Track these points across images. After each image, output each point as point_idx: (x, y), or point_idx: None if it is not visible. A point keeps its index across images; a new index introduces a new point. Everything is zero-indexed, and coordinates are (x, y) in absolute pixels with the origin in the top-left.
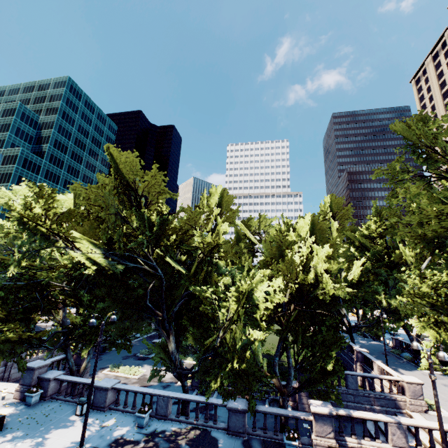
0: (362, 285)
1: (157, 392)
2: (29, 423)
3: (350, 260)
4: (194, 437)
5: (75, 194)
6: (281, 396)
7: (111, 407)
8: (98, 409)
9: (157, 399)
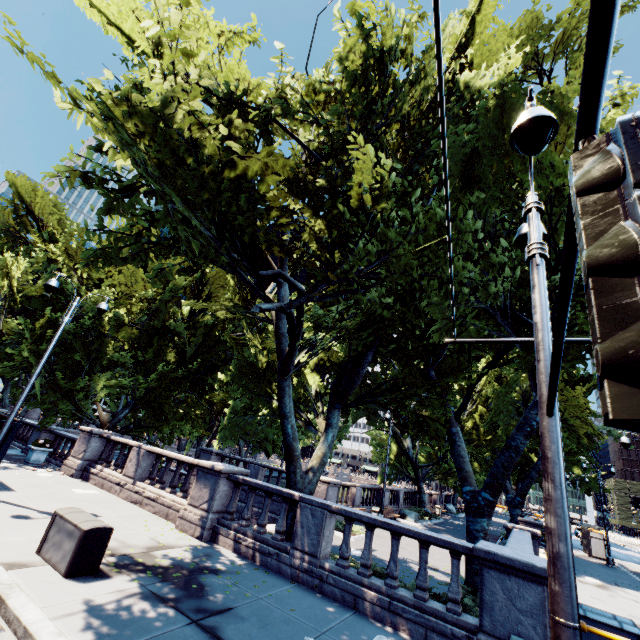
0: None
1: None
2: None
3: None
4: None
5: None
6: None
7: None
8: None
9: None
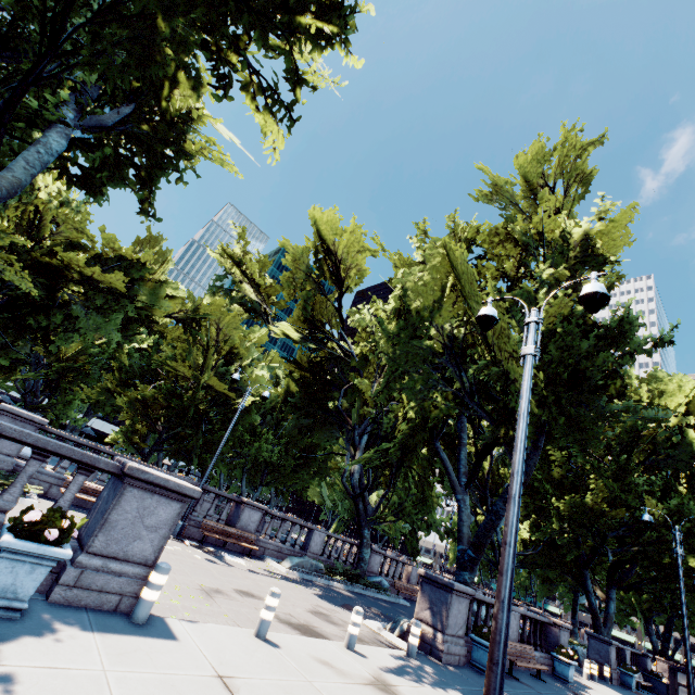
0: None
1: None
2: None
3: None
4: None
5: None
6: None
7: None
8: None
9: None
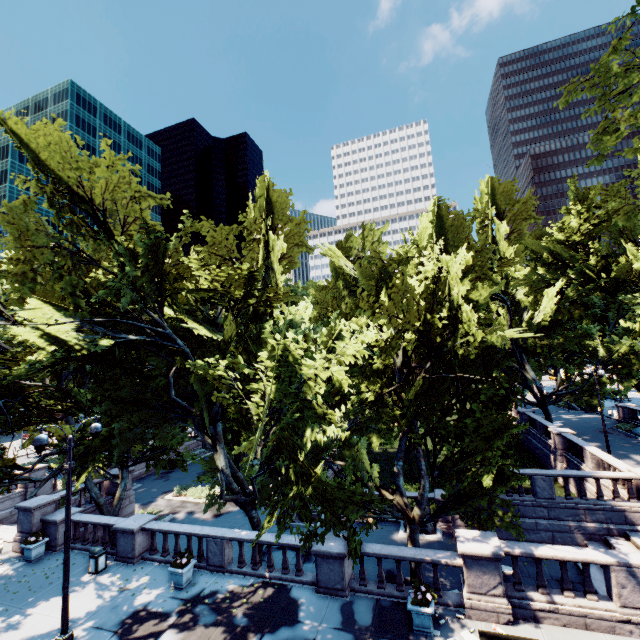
0: (561, 328)
1: (206, 531)
2: (18, 590)
3: (536, 289)
4: (260, 602)
5: None
6: (408, 525)
7: (145, 557)
8: (125, 560)
9: (207, 542)
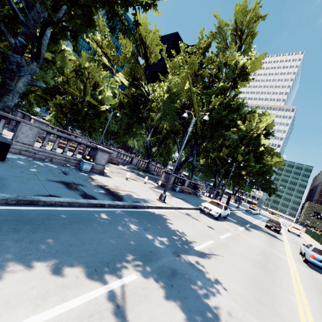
0: None
1: None
2: None
3: None
4: None
5: None
6: None
7: None
8: None
9: None
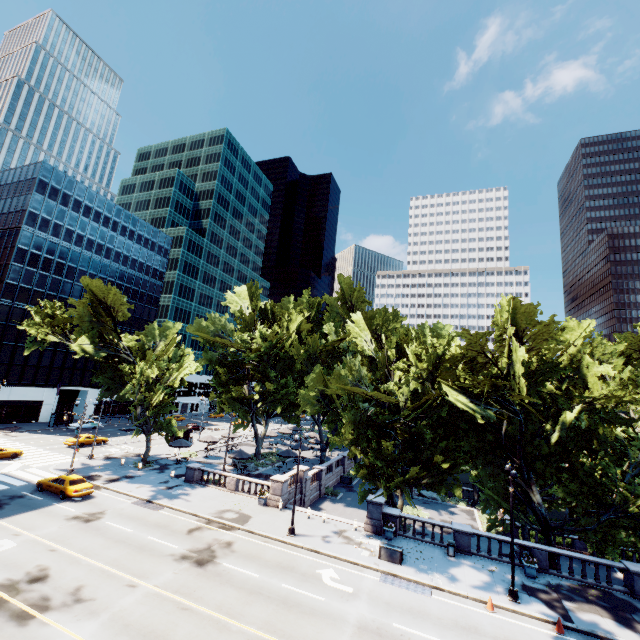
0: None
1: (528, 544)
2: (415, 557)
3: None
4: (600, 596)
5: (369, 315)
6: None
7: (474, 553)
8: (462, 552)
9: (532, 551)
